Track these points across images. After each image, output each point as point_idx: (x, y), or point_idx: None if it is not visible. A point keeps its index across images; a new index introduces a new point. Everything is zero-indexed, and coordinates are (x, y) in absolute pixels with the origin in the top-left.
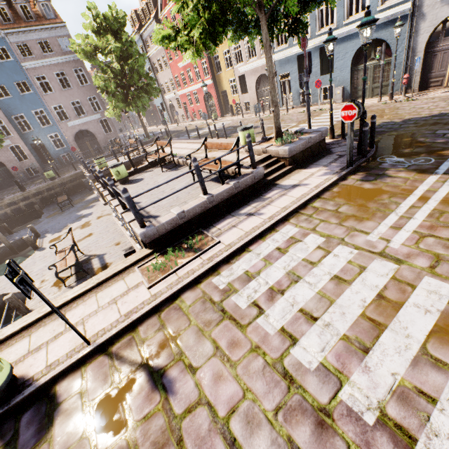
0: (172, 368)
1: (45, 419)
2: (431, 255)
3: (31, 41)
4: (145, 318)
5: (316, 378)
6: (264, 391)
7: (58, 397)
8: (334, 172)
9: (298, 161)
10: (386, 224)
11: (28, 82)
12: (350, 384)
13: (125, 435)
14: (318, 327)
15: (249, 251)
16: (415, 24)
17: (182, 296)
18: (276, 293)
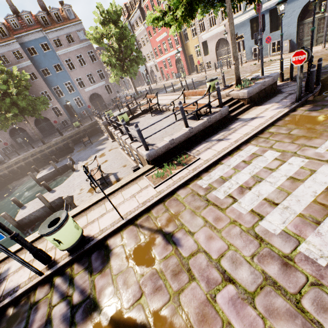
0: (177, 232)
1: (105, 257)
2: None
3: (61, 36)
4: (155, 205)
5: (279, 239)
6: (242, 246)
7: (110, 246)
8: (285, 106)
9: (254, 100)
10: None
11: (60, 64)
12: (306, 243)
13: (154, 266)
14: (279, 209)
15: (221, 164)
16: None
17: (177, 192)
18: (245, 189)
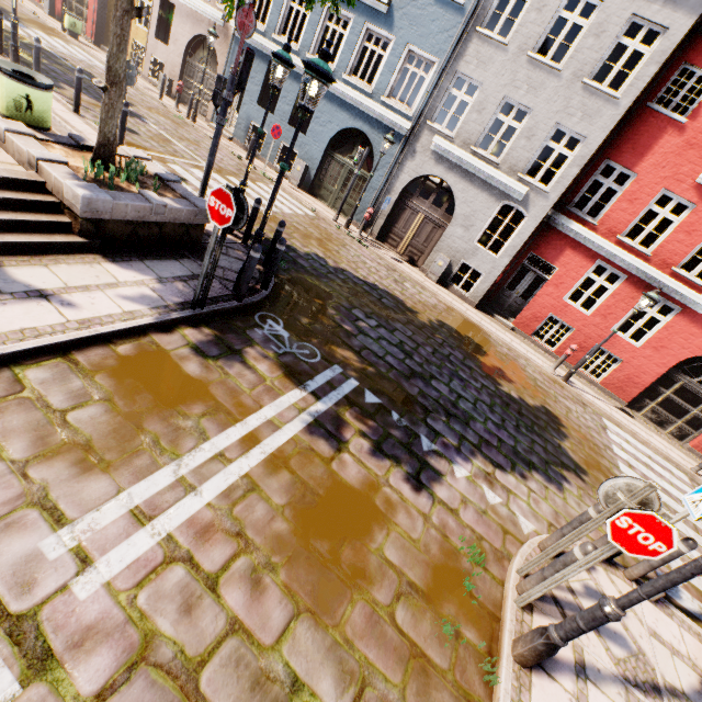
0: None
1: None
2: (140, 636)
3: None
4: None
5: None
6: None
7: None
8: (163, 304)
9: (115, 236)
10: (131, 499)
11: None
12: None
13: None
14: None
15: None
16: (405, 155)
17: None
18: None
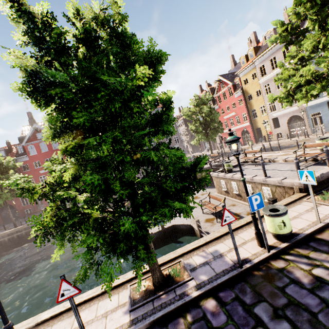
0: None
1: (328, 245)
2: None
3: None
4: None
5: None
6: None
7: (325, 239)
8: None
9: None
10: None
11: None
12: None
13: None
14: None
15: None
16: None
17: None
18: None
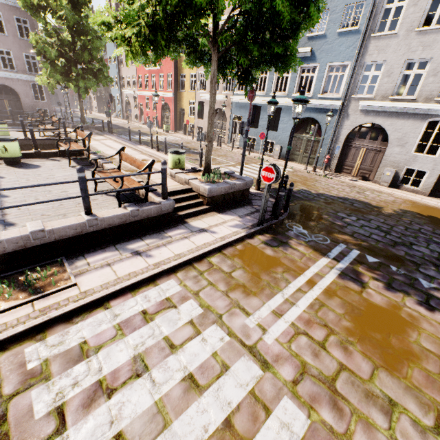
0: None
1: None
2: (299, 362)
3: None
4: None
5: None
6: None
7: None
8: (246, 226)
9: (217, 202)
10: (269, 306)
11: None
12: None
13: None
14: None
15: (107, 308)
16: (341, 119)
17: None
18: (102, 393)
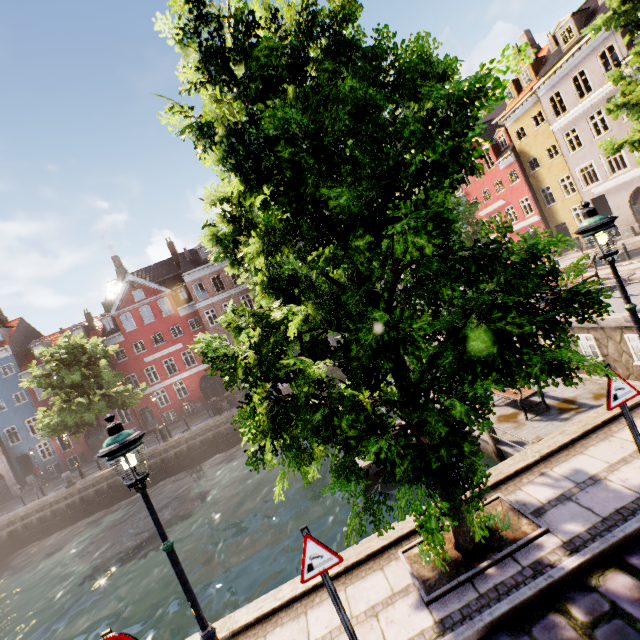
0: None
1: None
2: None
3: None
4: None
5: None
6: None
7: None
8: None
9: None
10: None
11: None
12: None
13: None
14: None
15: None
16: None
17: None
18: None
